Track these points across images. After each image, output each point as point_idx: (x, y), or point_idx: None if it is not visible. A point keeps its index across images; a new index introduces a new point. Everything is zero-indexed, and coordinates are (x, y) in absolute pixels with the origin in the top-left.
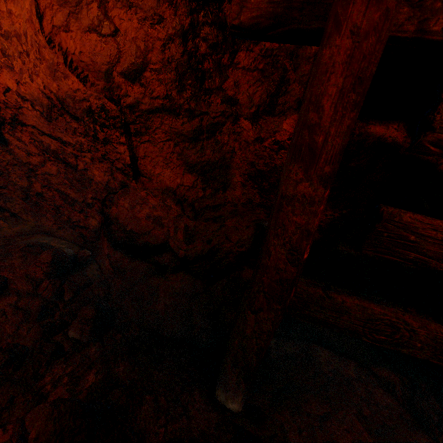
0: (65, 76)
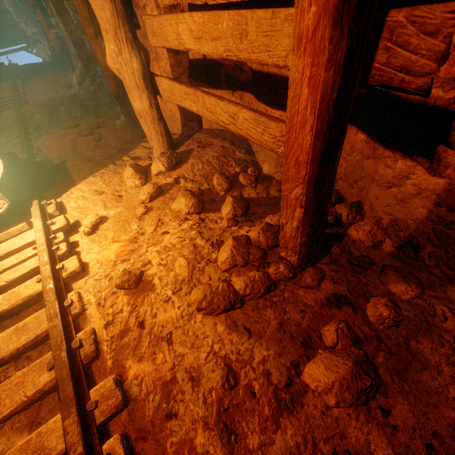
0: (64, 1)
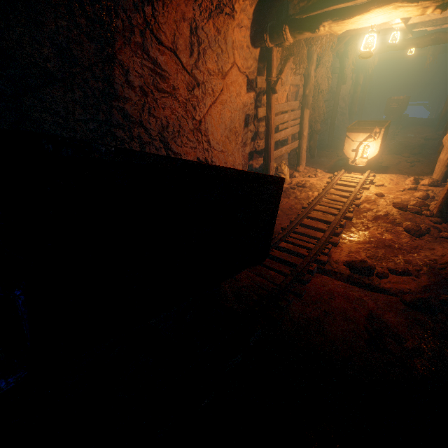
0: None
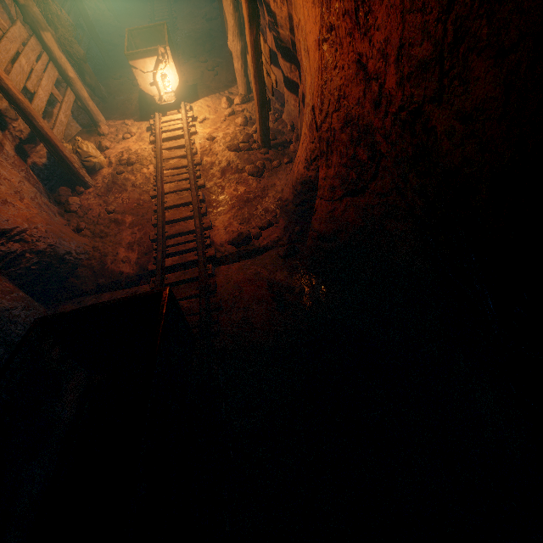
0: None
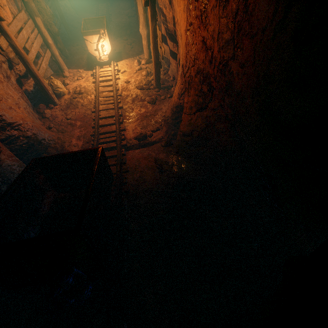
0: None
